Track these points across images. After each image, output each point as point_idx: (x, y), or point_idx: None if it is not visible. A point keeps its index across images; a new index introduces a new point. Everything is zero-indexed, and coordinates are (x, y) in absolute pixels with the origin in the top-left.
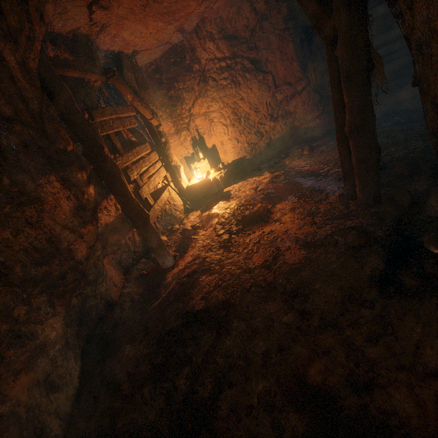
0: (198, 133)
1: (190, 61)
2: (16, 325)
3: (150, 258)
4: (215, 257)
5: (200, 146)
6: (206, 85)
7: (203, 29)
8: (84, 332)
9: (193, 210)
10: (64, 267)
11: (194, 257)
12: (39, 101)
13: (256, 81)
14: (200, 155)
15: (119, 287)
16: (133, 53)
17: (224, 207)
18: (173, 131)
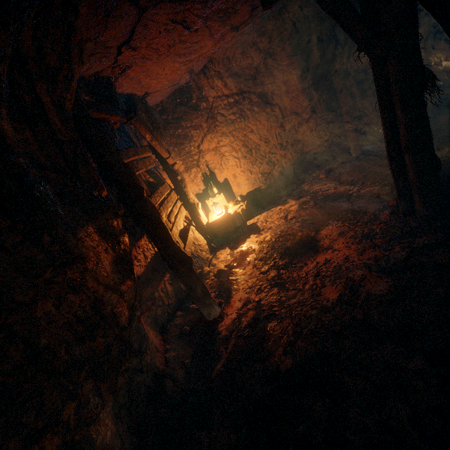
0: (209, 168)
1: (197, 100)
2: (68, 434)
3: (187, 309)
4: (272, 298)
5: (211, 181)
6: (214, 121)
7: (211, 69)
8: (135, 422)
9: (219, 248)
10: (109, 338)
11: (244, 302)
12: (74, 144)
13: (264, 113)
14: (214, 190)
15: (161, 352)
16: (143, 96)
17: (258, 240)
18: (183, 169)
